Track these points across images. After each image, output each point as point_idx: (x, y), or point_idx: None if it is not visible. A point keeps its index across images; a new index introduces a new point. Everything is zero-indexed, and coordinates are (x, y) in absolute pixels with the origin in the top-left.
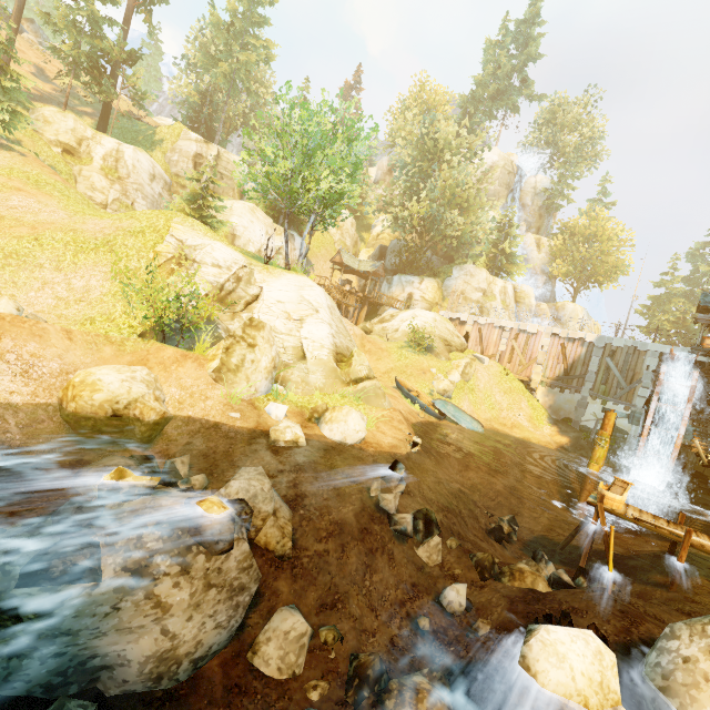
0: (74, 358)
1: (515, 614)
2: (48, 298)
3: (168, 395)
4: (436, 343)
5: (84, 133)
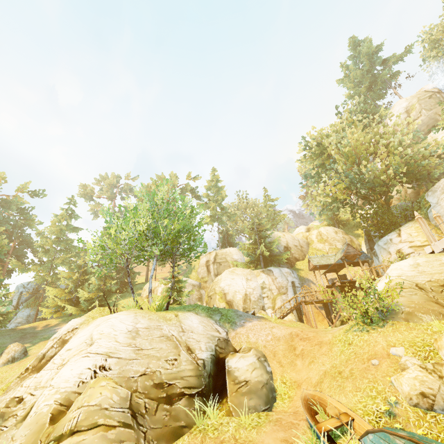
0: None
1: None
2: None
3: None
4: (403, 298)
5: (155, 286)
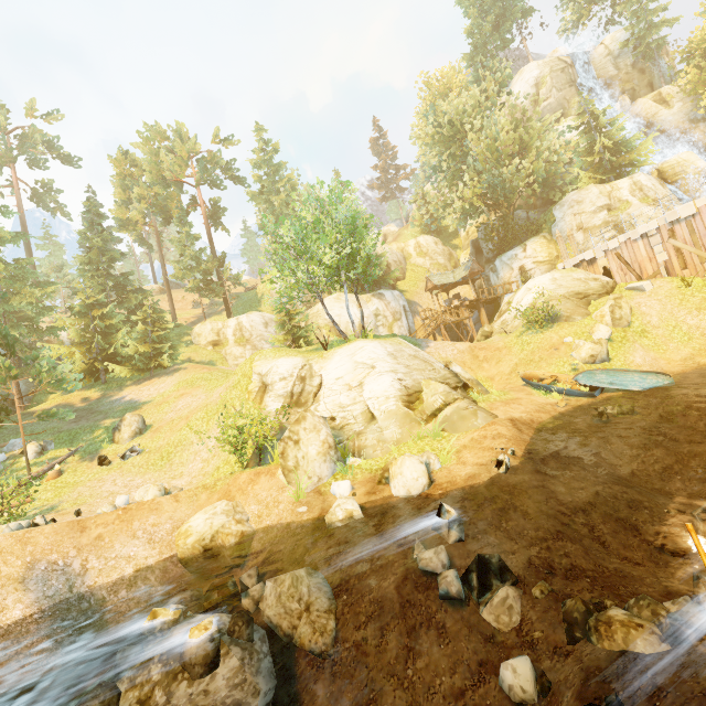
0: (181, 514)
1: (581, 701)
2: (198, 464)
3: (250, 514)
4: (560, 306)
5: (218, 327)
